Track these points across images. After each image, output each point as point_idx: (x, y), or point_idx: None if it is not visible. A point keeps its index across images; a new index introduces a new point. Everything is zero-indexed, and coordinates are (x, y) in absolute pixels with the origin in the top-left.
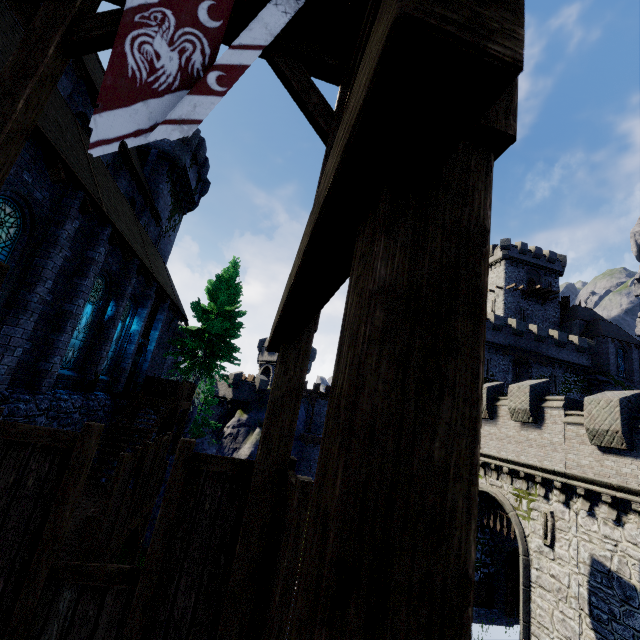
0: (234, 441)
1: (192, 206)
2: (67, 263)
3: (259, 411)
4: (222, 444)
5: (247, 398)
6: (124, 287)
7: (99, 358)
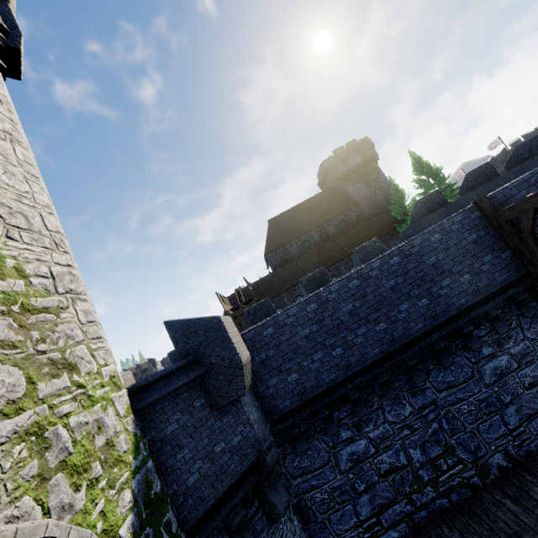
0: None
1: (373, 160)
2: None
3: None
4: None
5: None
6: (342, 272)
7: None
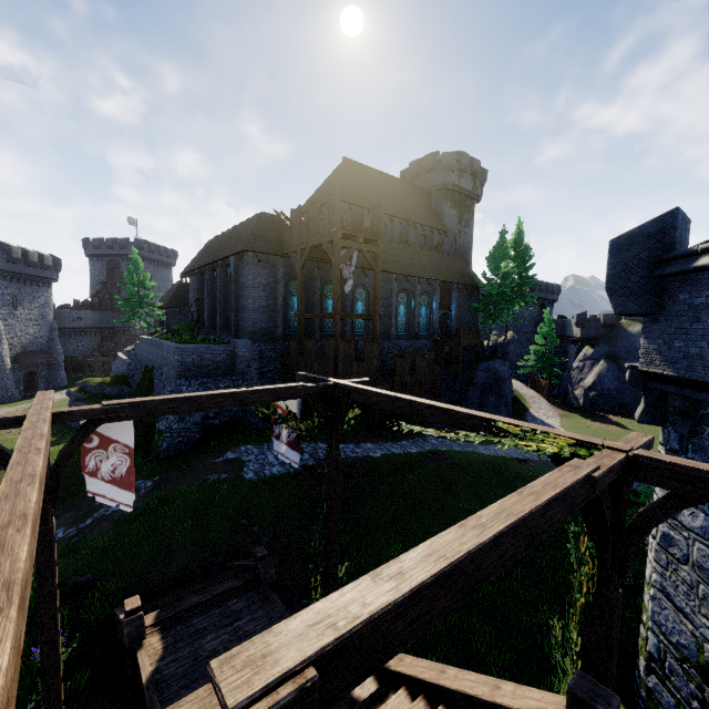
0: (580, 373)
1: (477, 199)
2: (384, 295)
3: (605, 345)
4: (570, 376)
5: (594, 334)
6: (415, 292)
7: (414, 326)
